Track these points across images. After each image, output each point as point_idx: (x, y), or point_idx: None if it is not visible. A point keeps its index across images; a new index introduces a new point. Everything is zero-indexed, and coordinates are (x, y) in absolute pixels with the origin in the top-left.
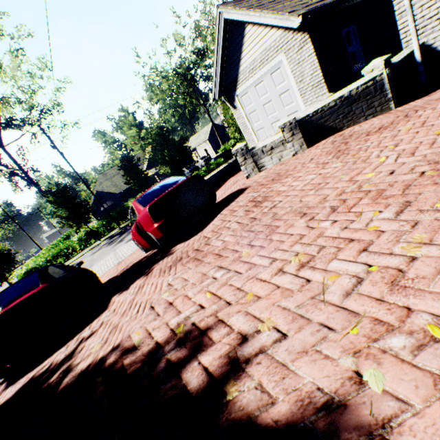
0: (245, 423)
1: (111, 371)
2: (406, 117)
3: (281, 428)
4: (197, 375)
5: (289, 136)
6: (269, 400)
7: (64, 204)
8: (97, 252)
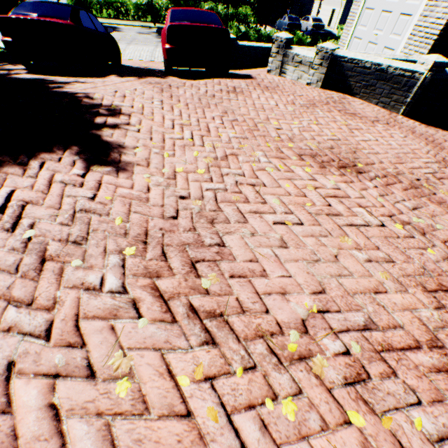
0: (99, 136)
1: (76, 99)
2: (372, 122)
3: (105, 142)
4: (102, 121)
5: (317, 64)
6: (111, 137)
7: None
8: (144, 35)
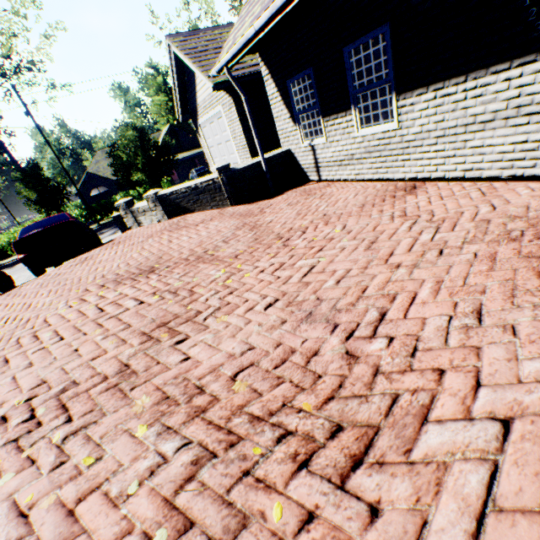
0: None
1: None
2: (197, 225)
3: None
4: None
5: (154, 206)
6: None
7: (33, 185)
8: None
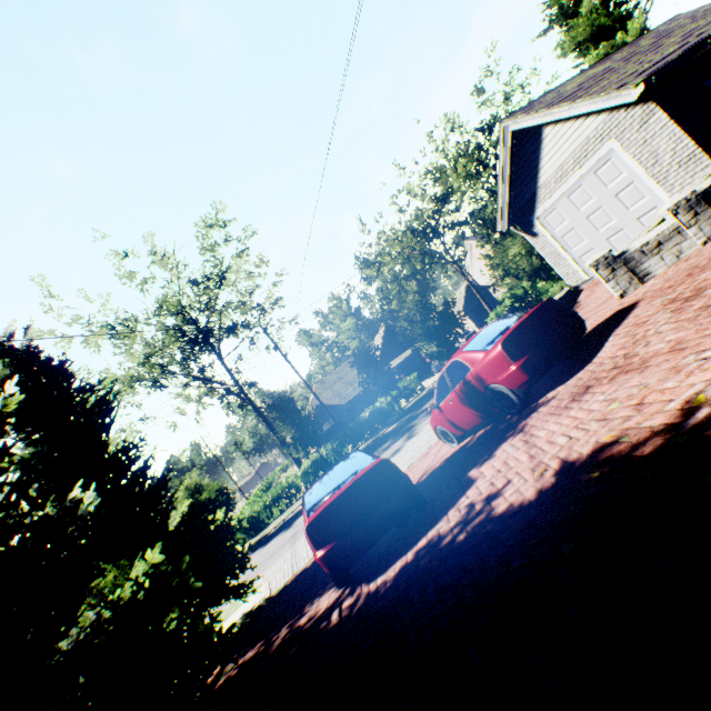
0: None
1: (608, 465)
2: None
3: None
4: None
5: (689, 218)
6: None
7: (289, 420)
8: None
